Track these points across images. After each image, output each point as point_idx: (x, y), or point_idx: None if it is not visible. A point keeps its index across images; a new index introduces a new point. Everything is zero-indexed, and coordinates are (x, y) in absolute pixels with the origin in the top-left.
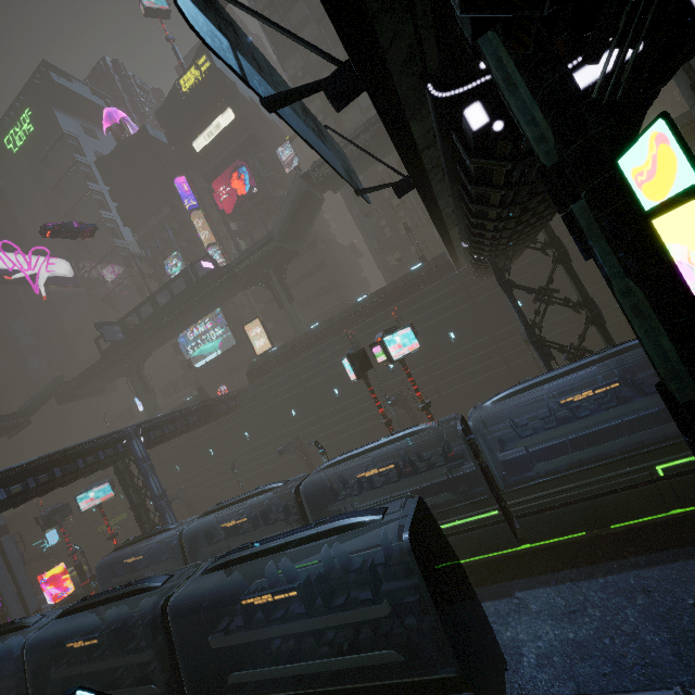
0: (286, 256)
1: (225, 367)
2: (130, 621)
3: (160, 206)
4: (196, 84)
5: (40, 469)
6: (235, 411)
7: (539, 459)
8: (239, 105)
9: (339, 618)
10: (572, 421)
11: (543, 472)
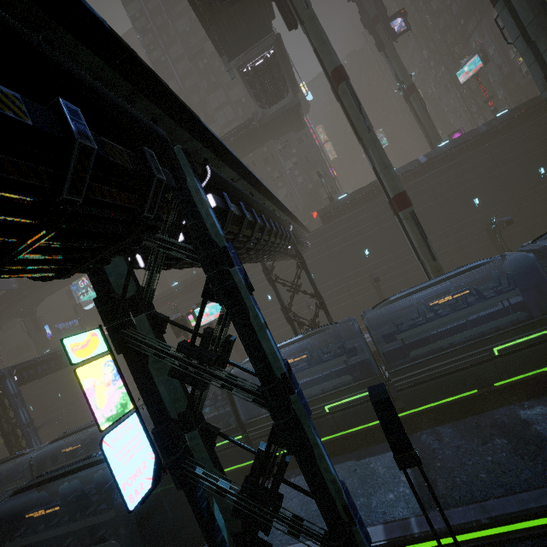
0: None
1: None
2: None
3: None
4: None
5: None
6: None
7: None
8: None
9: (84, 522)
10: None
11: None
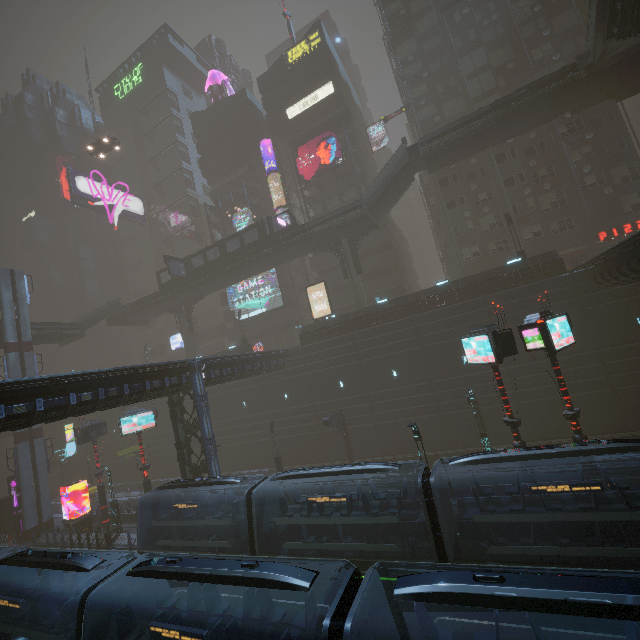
0: (364, 227)
1: (266, 325)
2: (218, 606)
3: (239, 164)
4: (302, 57)
5: (112, 381)
6: (280, 369)
7: None
8: (339, 82)
9: None
10: None
11: None
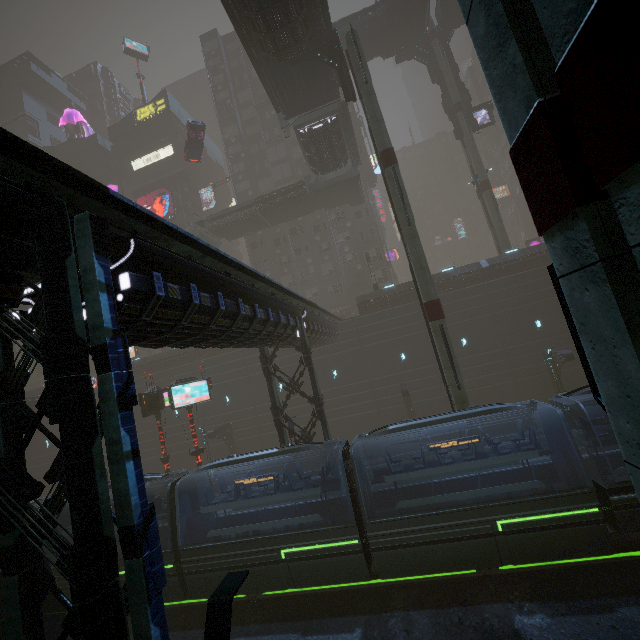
0: None
1: None
2: None
3: None
4: (150, 117)
5: None
6: None
7: (241, 522)
8: (181, 145)
9: None
10: (258, 497)
11: (236, 535)
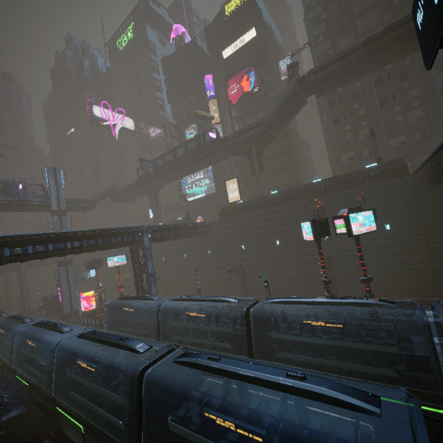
0: (266, 139)
1: (204, 205)
2: (117, 359)
3: (191, 93)
4: (235, 9)
5: (91, 236)
6: (206, 234)
7: None
8: (261, 27)
9: None
10: None
11: None
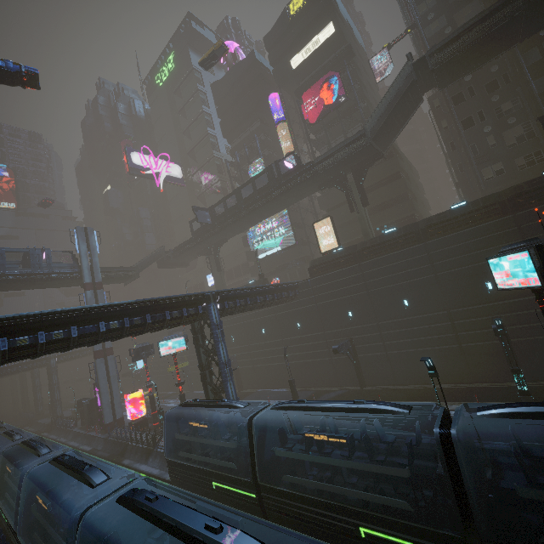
0: (368, 158)
1: (281, 262)
2: None
3: (252, 121)
4: (303, 5)
5: (135, 312)
6: (292, 300)
7: None
8: (339, 21)
9: None
10: None
11: None
